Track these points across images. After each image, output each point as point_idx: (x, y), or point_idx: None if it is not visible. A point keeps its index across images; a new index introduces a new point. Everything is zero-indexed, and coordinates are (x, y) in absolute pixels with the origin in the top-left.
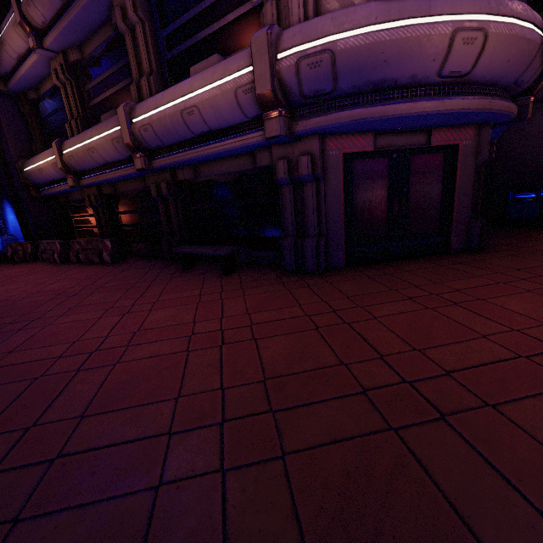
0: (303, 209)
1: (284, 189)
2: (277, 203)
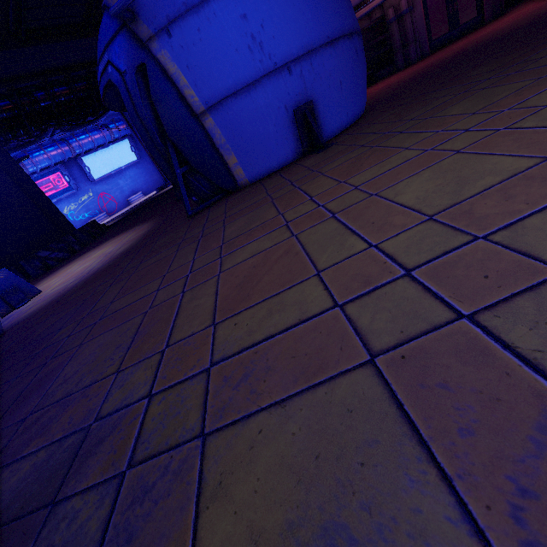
0: (404, 31)
1: (392, 25)
2: (386, 37)
